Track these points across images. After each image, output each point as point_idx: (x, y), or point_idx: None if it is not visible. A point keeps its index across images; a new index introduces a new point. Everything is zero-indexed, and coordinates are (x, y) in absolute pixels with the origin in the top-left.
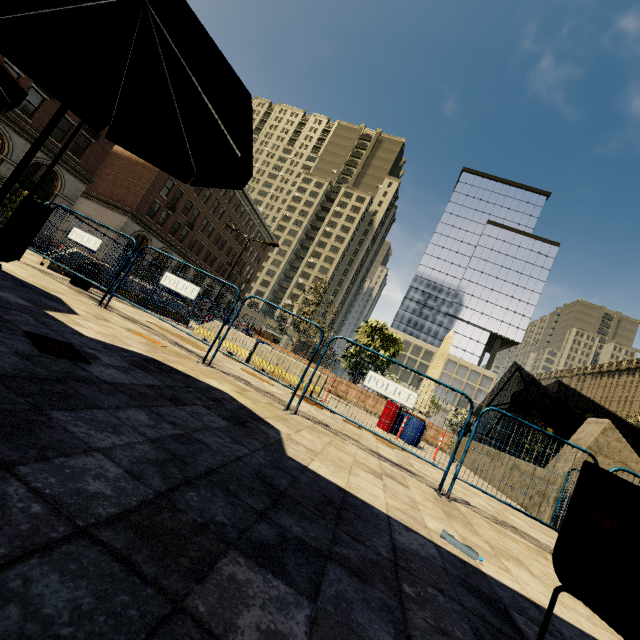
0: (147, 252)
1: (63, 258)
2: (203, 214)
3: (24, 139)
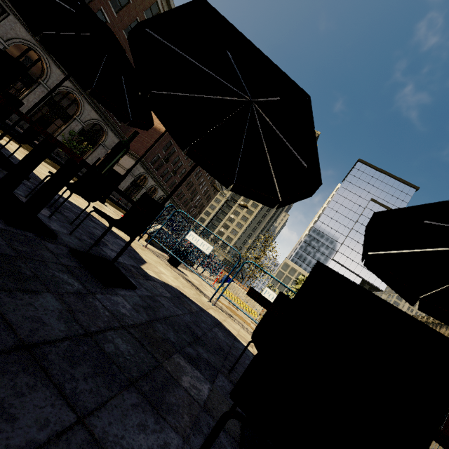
0: (144, 187)
1: (153, 232)
2: (184, 166)
3: (91, 107)
